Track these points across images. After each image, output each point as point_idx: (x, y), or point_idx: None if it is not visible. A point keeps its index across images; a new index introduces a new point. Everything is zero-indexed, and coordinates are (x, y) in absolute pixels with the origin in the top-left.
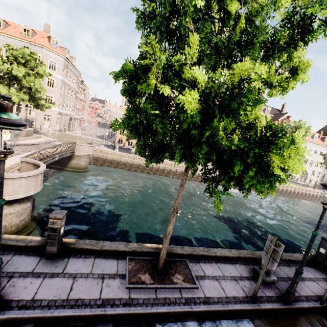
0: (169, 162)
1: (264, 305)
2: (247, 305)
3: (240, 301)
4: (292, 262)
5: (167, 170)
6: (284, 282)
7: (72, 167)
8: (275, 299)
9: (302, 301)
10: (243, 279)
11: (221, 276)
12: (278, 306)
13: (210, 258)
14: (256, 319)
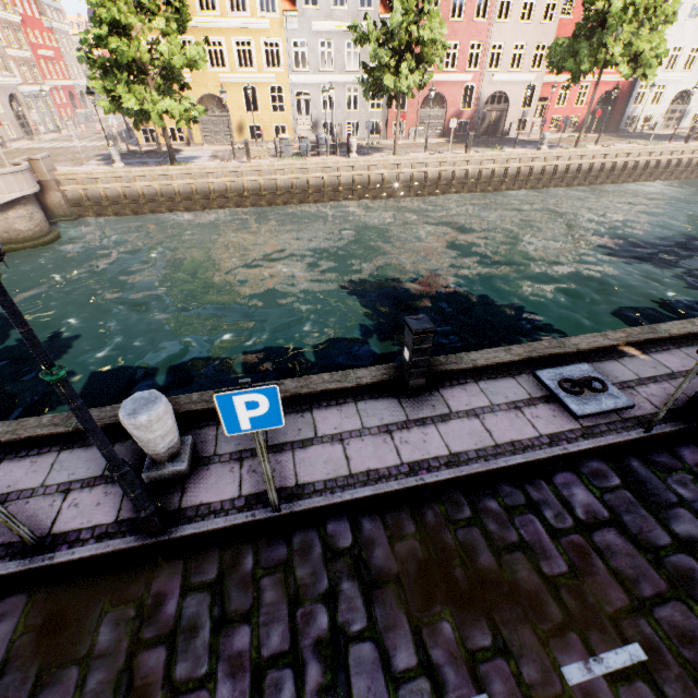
0: (265, 164)
1: (70, 553)
2: (11, 564)
3: (5, 556)
4: (334, 395)
5: (268, 190)
6: (228, 467)
7: (3, 242)
8: (137, 525)
9: (222, 515)
10: (95, 485)
11: (31, 488)
12: (117, 546)
13: (57, 440)
14: (17, 594)
